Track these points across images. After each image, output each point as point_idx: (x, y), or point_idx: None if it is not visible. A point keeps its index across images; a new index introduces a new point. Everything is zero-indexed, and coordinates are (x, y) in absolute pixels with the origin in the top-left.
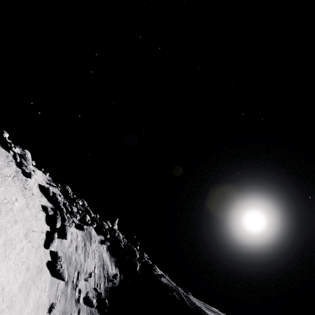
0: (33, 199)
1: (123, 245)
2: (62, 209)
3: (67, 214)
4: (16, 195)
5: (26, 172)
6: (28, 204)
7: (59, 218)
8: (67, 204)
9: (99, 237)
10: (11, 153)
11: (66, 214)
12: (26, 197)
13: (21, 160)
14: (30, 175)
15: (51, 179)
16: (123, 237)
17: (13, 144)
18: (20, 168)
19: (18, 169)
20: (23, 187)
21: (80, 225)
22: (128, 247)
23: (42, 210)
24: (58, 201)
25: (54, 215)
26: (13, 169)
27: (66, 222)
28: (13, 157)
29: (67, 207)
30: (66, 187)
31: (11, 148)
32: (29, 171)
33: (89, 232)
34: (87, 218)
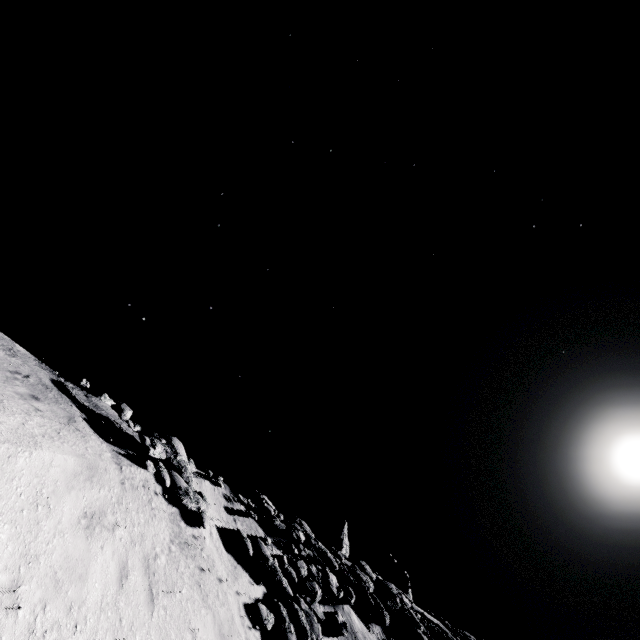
0: (224, 600)
1: (424, 635)
2: (282, 587)
3: (300, 601)
4: (189, 615)
5: (190, 509)
6: (220, 626)
7: (290, 630)
8: (285, 560)
9: (373, 634)
10: (150, 470)
11: (298, 603)
12: (210, 603)
13: (172, 477)
14: (200, 518)
15: (229, 491)
16: (411, 604)
17: (148, 438)
18: (174, 502)
19: (172, 510)
20: (195, 568)
21: (324, 612)
22: (436, 636)
23: (250, 624)
24: (271, 565)
25: (279, 626)
26: (162, 519)
27: (308, 635)
28: (155, 479)
29: (289, 573)
30: (263, 502)
31: (147, 451)
32: (196, 505)
33: (350, 628)
34: (332, 583)
